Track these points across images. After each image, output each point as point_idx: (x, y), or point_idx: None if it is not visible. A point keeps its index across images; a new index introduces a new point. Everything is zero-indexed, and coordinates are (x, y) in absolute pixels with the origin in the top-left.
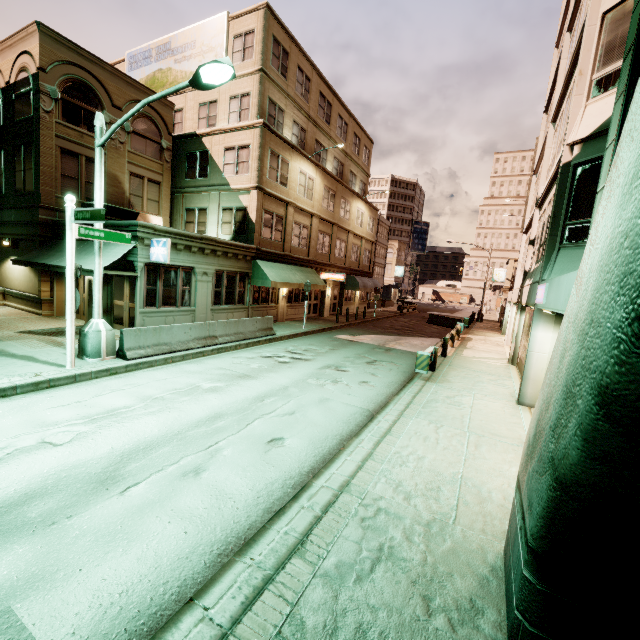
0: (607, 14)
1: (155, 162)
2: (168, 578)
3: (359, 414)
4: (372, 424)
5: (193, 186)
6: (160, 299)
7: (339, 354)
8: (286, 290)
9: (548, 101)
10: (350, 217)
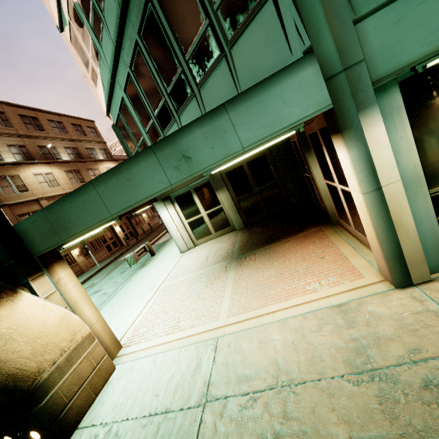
0: (71, 42)
1: None
2: None
3: None
4: None
5: None
6: None
7: (108, 277)
8: (78, 250)
9: None
10: None
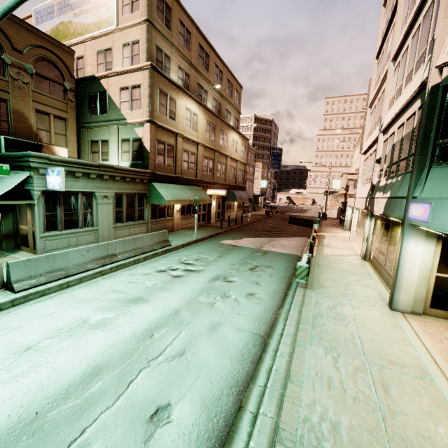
0: None
1: (60, 101)
2: None
3: (252, 344)
4: (266, 356)
5: (95, 121)
6: (61, 223)
7: (225, 261)
8: (179, 205)
9: (380, 48)
10: (227, 145)
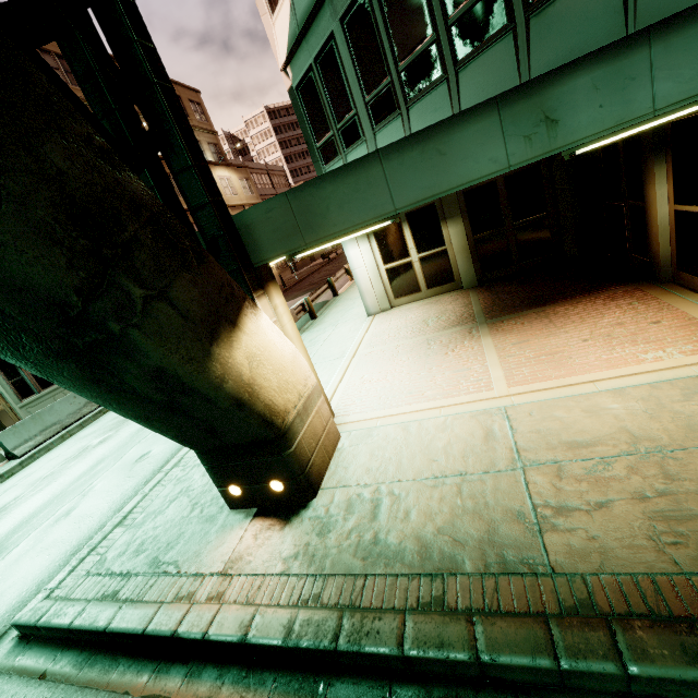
0: None
1: None
2: (30, 586)
3: None
4: None
5: None
6: (35, 384)
7: None
8: None
9: None
10: None
